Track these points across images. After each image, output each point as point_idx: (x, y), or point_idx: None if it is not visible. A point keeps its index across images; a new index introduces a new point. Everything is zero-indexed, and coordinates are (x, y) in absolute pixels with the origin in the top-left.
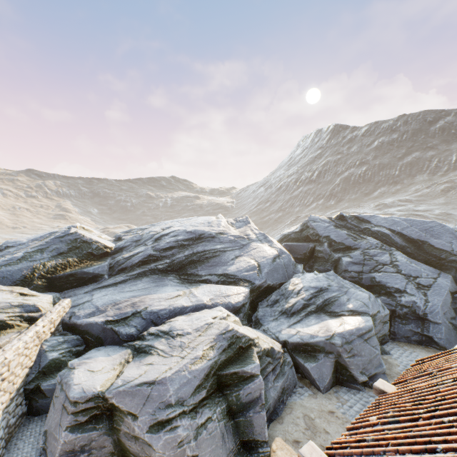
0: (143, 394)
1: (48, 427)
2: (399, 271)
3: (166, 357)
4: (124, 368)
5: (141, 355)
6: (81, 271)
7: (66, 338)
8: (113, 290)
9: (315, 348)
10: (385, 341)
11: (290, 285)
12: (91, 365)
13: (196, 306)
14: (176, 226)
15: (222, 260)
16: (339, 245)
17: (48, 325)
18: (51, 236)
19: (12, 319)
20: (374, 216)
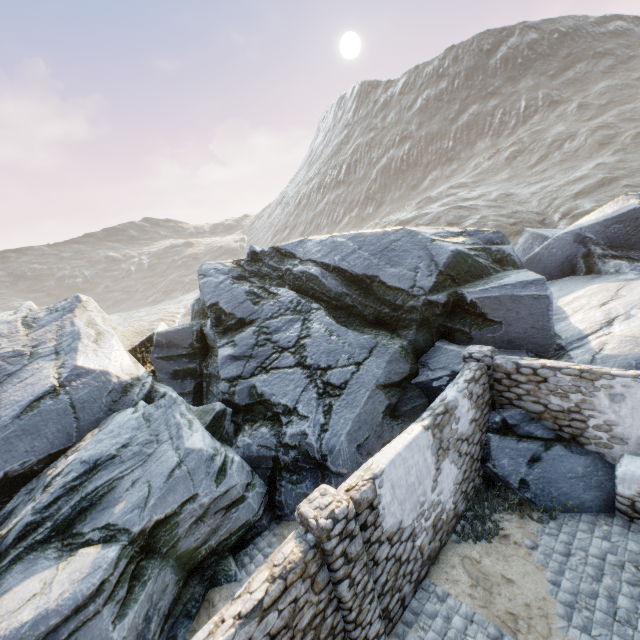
0: None
1: None
2: (302, 361)
3: None
4: None
5: None
6: None
7: None
8: None
9: None
10: (256, 533)
11: (66, 457)
12: None
13: None
14: None
15: None
16: (230, 320)
17: None
18: None
19: None
20: (305, 240)
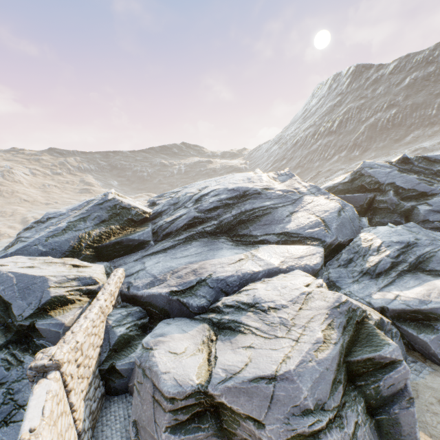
0: (264, 393)
1: (138, 418)
2: None
3: (267, 338)
4: (212, 349)
5: (225, 333)
6: (127, 239)
7: (129, 310)
8: (164, 257)
9: (430, 316)
10: None
11: (363, 242)
12: (169, 345)
13: (268, 271)
14: (212, 186)
15: (276, 218)
16: (409, 193)
17: (109, 299)
18: (89, 205)
19: (71, 294)
20: None
